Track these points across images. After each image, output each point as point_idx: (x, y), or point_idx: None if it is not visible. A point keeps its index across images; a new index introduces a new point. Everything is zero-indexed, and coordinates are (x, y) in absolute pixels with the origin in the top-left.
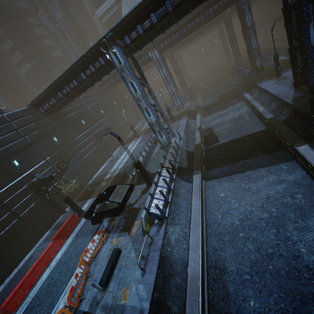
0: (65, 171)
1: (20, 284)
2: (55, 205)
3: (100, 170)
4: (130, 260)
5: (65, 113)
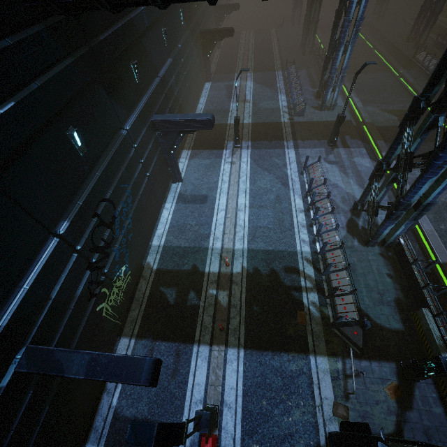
0: (108, 255)
1: None
2: None
3: (168, 226)
4: None
5: (95, 19)
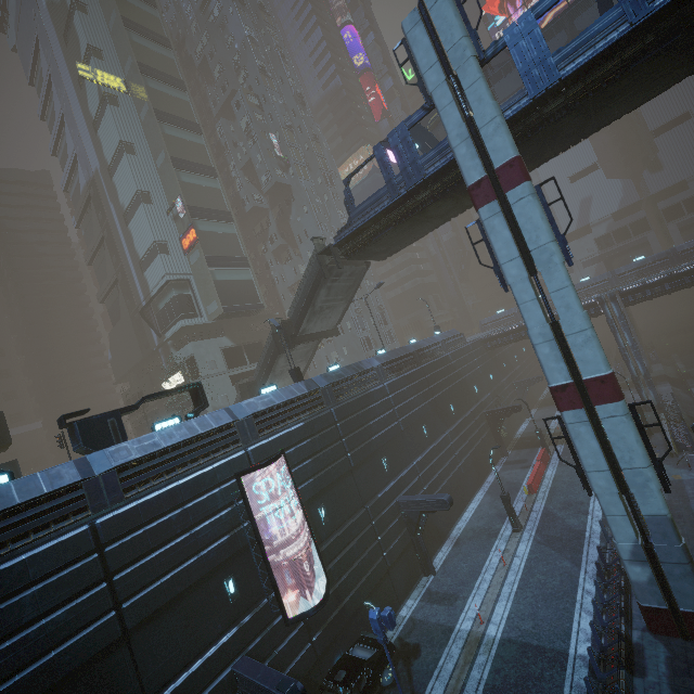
0: None
1: (533, 477)
2: (501, 442)
3: (524, 428)
4: (666, 467)
5: (495, 352)
